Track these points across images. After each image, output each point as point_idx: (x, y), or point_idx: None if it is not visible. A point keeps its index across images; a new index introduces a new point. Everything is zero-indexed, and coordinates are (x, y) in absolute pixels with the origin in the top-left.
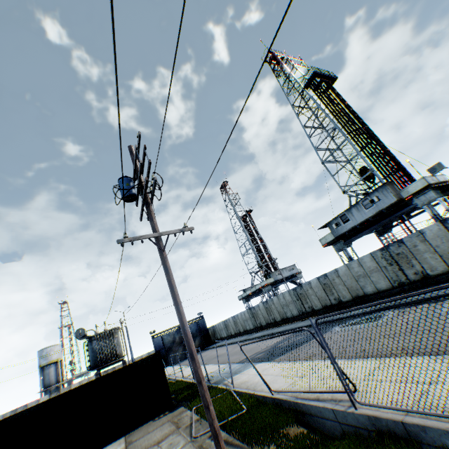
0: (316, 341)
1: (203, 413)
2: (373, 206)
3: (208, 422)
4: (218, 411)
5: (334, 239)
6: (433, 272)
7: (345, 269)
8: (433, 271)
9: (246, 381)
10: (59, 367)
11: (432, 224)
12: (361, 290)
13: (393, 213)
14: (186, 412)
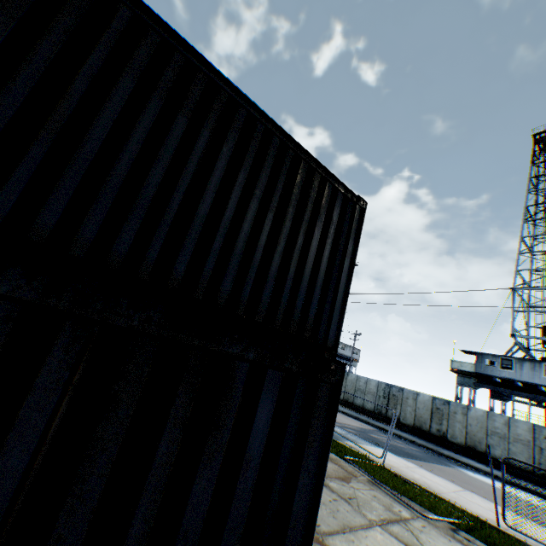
0: (447, 470)
1: (378, 478)
2: None
3: (412, 500)
4: (407, 491)
5: (472, 373)
6: None
7: (482, 414)
8: None
9: (396, 467)
10: None
11: None
12: (484, 447)
13: None
14: (333, 455)
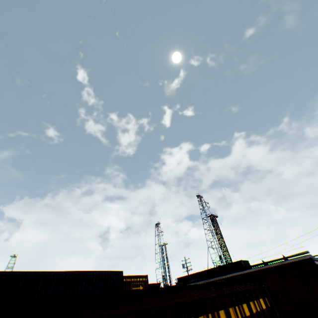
0: None
1: None
2: None
3: None
4: None
5: None
6: None
7: None
8: None
9: None
10: None
11: None
12: None
13: None
14: None
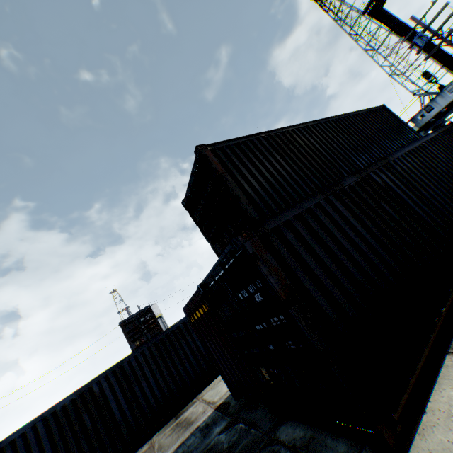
0: None
1: None
2: None
3: None
4: None
5: (418, 130)
6: None
7: None
8: None
9: None
10: (164, 320)
11: None
12: None
13: None
14: None
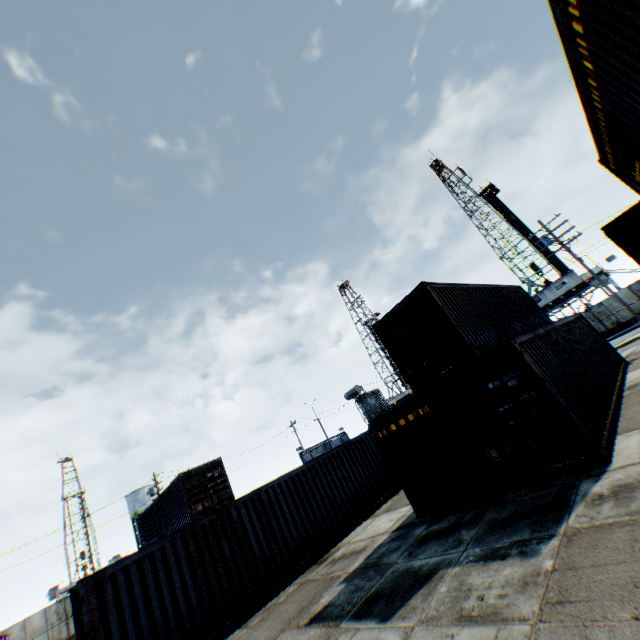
0: None
1: None
2: (563, 287)
3: None
4: None
5: None
6: (624, 320)
7: None
8: (623, 319)
9: None
10: None
11: (621, 289)
12: None
13: (569, 295)
14: None
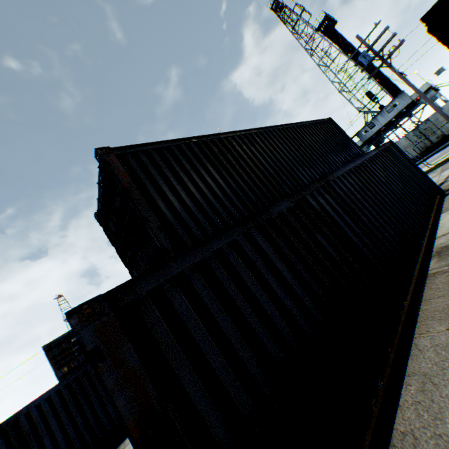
0: None
1: None
2: (394, 110)
3: None
4: None
5: (362, 144)
6: (448, 132)
7: None
8: (448, 132)
9: None
10: None
11: (447, 102)
12: None
13: (400, 116)
14: None
